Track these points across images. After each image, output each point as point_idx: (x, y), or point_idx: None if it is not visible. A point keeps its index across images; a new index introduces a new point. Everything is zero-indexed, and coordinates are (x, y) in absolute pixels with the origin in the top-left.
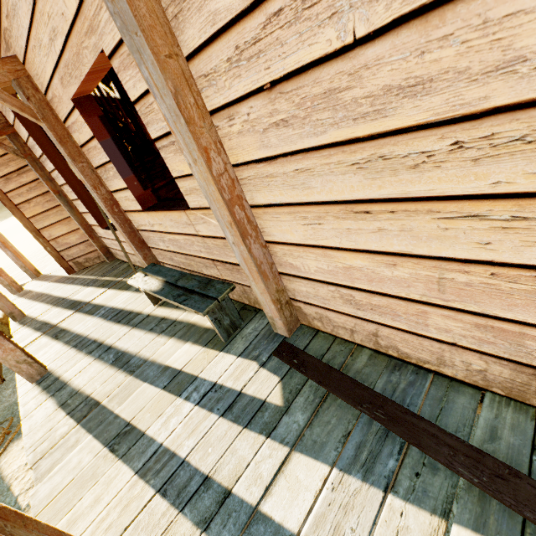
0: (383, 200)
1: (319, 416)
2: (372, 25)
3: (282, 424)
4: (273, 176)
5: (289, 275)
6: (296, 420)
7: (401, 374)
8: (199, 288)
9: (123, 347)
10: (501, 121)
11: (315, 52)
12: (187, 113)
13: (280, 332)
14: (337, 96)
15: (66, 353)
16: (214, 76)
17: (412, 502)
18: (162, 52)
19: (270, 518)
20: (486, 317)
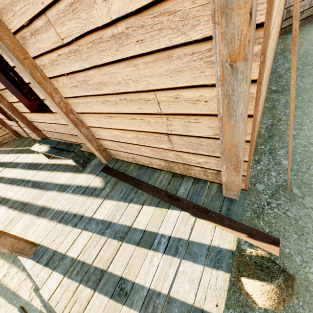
0: (113, 113)
1: (114, 188)
2: (87, 66)
3: (102, 193)
4: (80, 103)
5: (100, 139)
6: (106, 191)
7: (142, 170)
8: (66, 148)
9: (35, 180)
10: (125, 95)
11: (76, 68)
12: (38, 80)
13: (104, 162)
14: (87, 82)
15: (6, 187)
16: (46, 66)
17: (135, 203)
18: (21, 58)
19: (95, 218)
20: (151, 147)
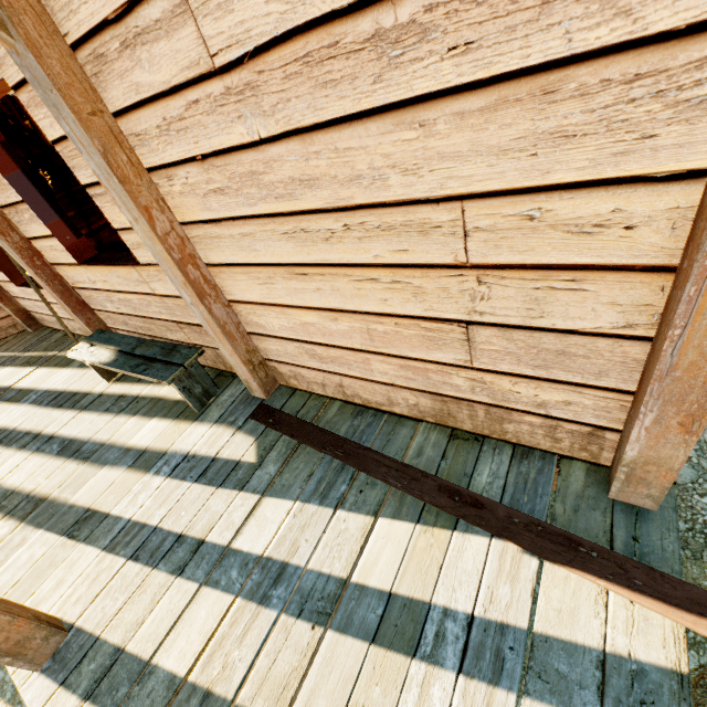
0: (313, 265)
1: (289, 465)
2: (270, 132)
3: (255, 477)
4: (222, 237)
5: (257, 334)
6: (268, 472)
7: (363, 418)
8: (162, 355)
9: (71, 435)
10: (365, 214)
11: (233, 140)
12: (120, 172)
13: (258, 395)
14: (258, 177)
15: None
16: (146, 138)
17: (354, 511)
18: (83, 110)
19: (240, 551)
20: (404, 359)
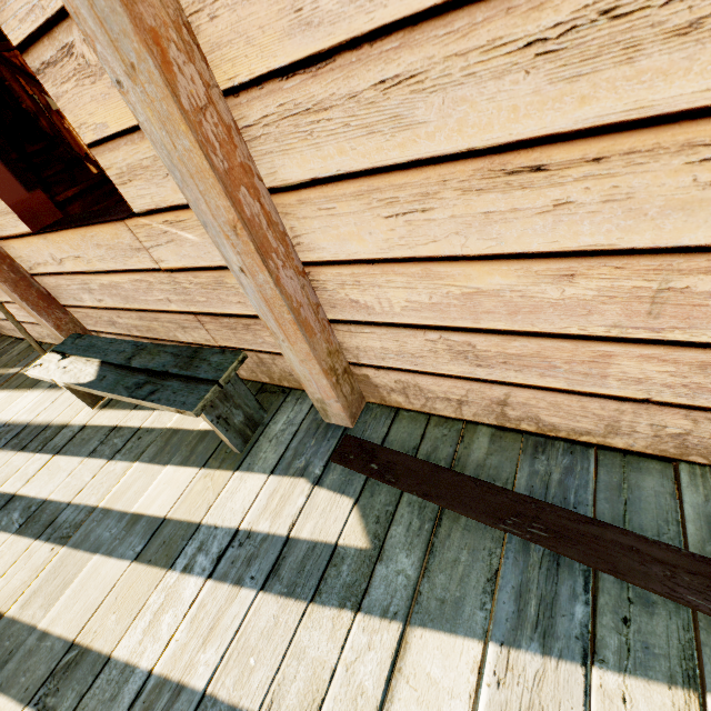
0: (582, 133)
1: (437, 553)
2: None
3: (377, 581)
4: (323, 107)
5: (349, 322)
6: (400, 570)
7: (549, 458)
8: (178, 367)
9: (39, 495)
10: None
11: None
12: None
13: (337, 422)
14: None
15: None
16: None
17: (633, 672)
18: None
19: None
20: None
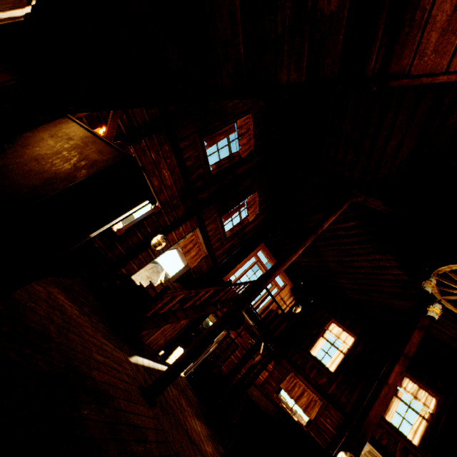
0: None
1: None
2: None
3: None
4: None
5: None
6: None
7: None
8: None
9: None
10: None
11: None
12: None
13: None
14: None
15: None
16: None
17: None
18: None
19: None
20: None
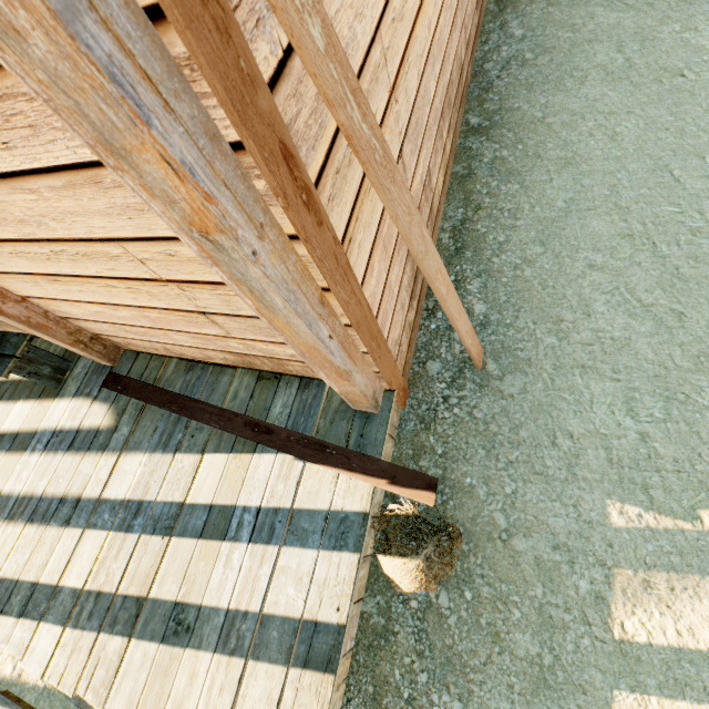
0: (58, 275)
1: (140, 424)
2: None
3: (113, 440)
4: None
5: (70, 318)
6: (123, 434)
7: (194, 373)
8: None
9: None
10: (58, 245)
11: None
12: None
13: (106, 364)
14: None
15: None
16: None
17: (188, 452)
18: None
19: (109, 499)
20: (188, 333)
